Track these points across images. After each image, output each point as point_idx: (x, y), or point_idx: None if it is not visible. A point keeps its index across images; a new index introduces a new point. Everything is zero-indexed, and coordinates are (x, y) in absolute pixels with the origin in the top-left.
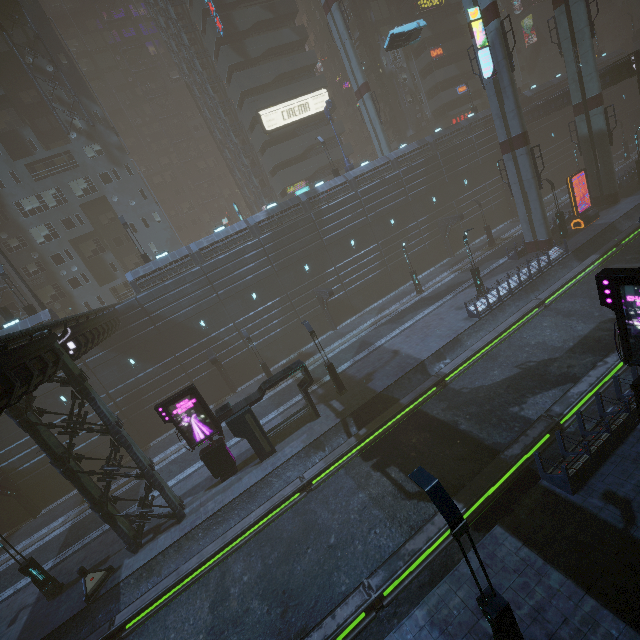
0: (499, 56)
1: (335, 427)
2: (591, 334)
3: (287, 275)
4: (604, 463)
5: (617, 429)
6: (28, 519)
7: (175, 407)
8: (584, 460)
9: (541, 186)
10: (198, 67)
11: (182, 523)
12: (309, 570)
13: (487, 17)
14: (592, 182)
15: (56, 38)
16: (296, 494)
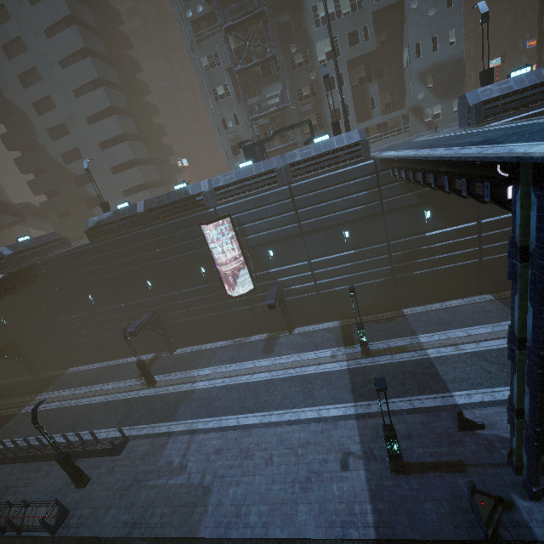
0: None
1: None
2: None
3: None
4: None
5: None
6: (283, 331)
7: None
8: None
9: None
10: None
11: None
12: None
13: None
14: None
15: None
16: None
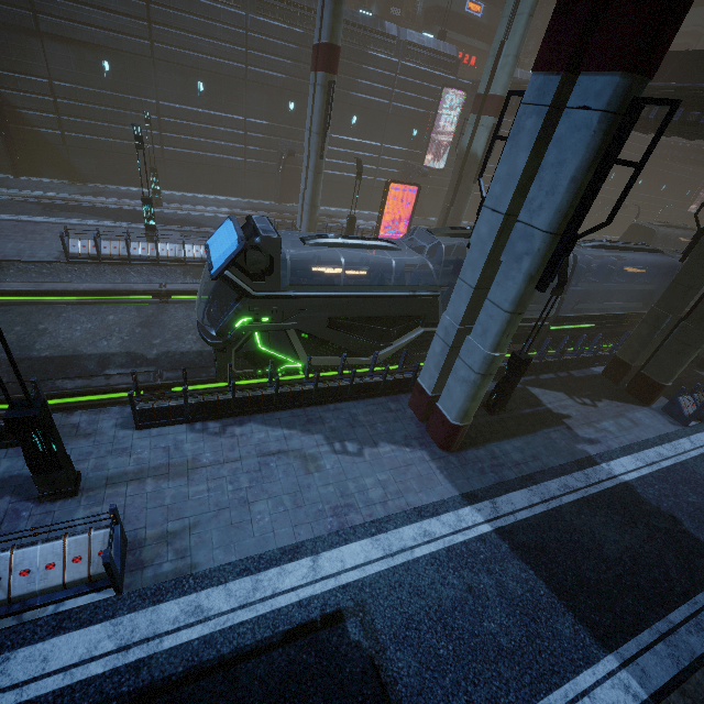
0: None
1: None
2: (85, 358)
3: None
4: None
5: None
6: None
7: None
8: None
9: (322, 154)
10: None
11: None
12: None
13: None
14: (441, 217)
15: None
16: None
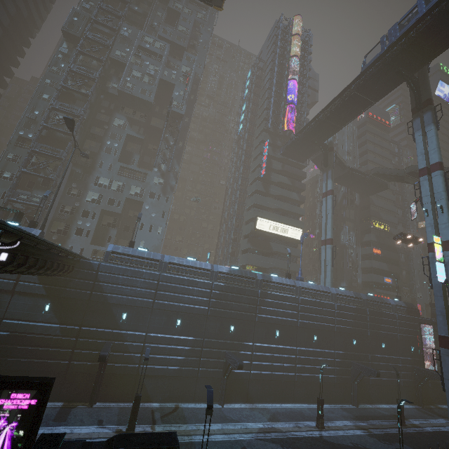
0: None
1: None
2: None
3: (214, 323)
4: None
5: None
6: None
7: (9, 394)
8: None
9: None
10: (239, 182)
11: None
12: None
13: (446, 246)
14: None
15: (185, 136)
16: None
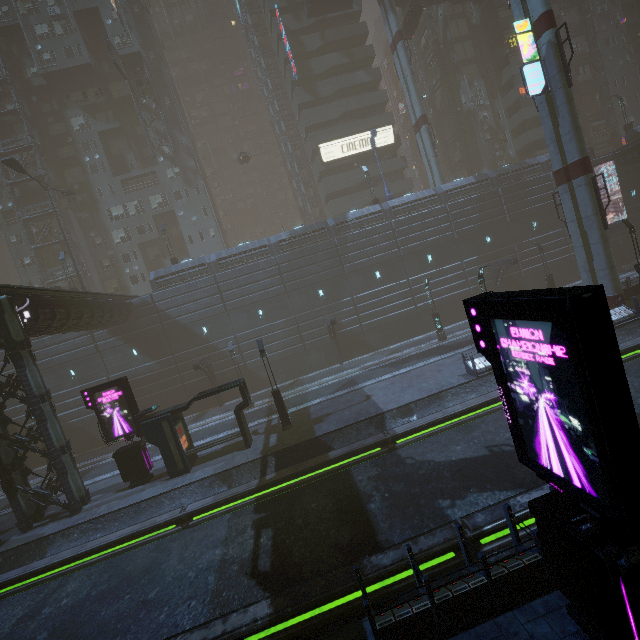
0: (553, 70)
1: (252, 463)
2: None
3: (298, 297)
4: (468, 630)
5: (508, 577)
6: None
7: (101, 395)
8: (419, 609)
9: (606, 225)
10: (276, 107)
11: (72, 517)
12: (106, 621)
13: (539, 28)
14: None
15: (166, 85)
16: (172, 525)
